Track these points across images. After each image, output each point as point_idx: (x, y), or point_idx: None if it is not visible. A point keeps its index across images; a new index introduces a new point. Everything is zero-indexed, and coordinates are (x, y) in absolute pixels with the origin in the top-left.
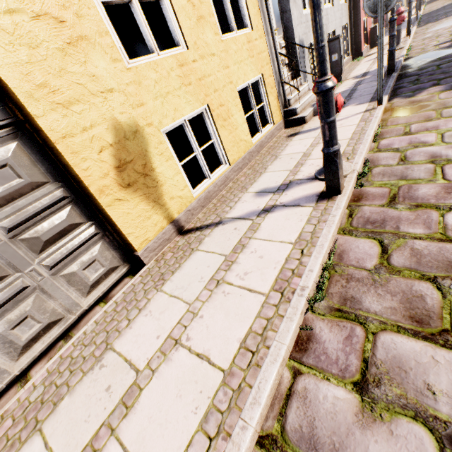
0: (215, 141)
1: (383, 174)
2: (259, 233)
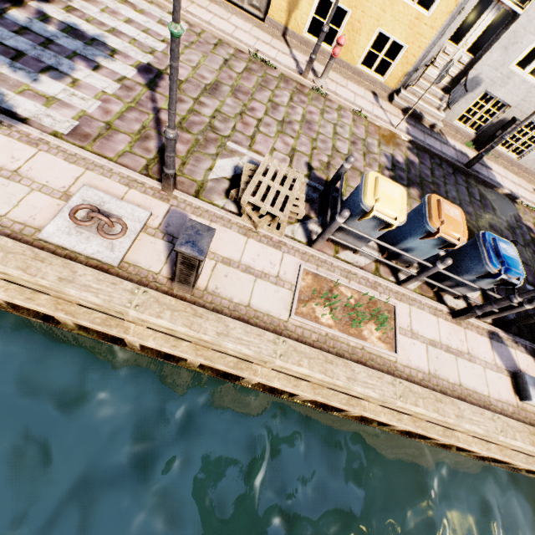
0: (339, 32)
1: (317, 97)
2: (281, 54)
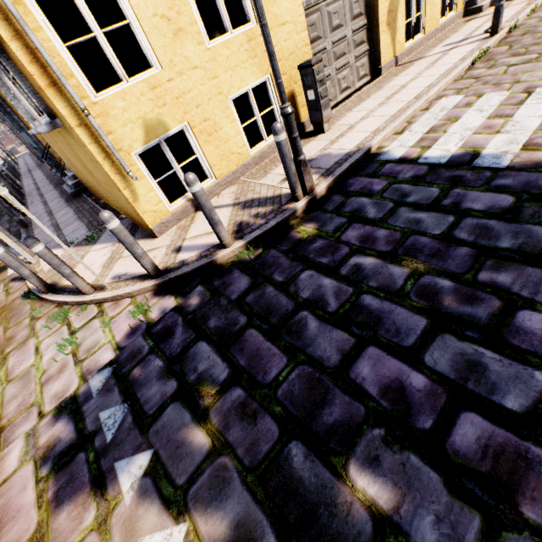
0: (421, 14)
1: (524, 28)
2: (448, 54)
